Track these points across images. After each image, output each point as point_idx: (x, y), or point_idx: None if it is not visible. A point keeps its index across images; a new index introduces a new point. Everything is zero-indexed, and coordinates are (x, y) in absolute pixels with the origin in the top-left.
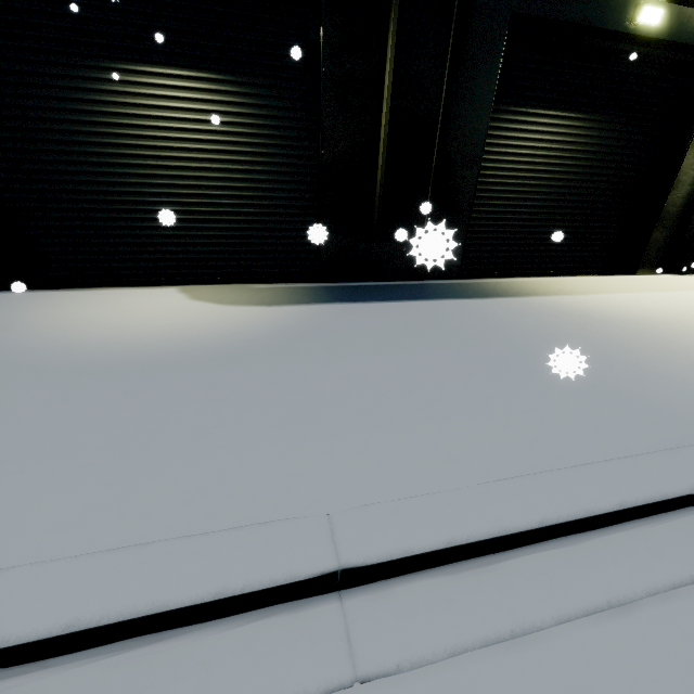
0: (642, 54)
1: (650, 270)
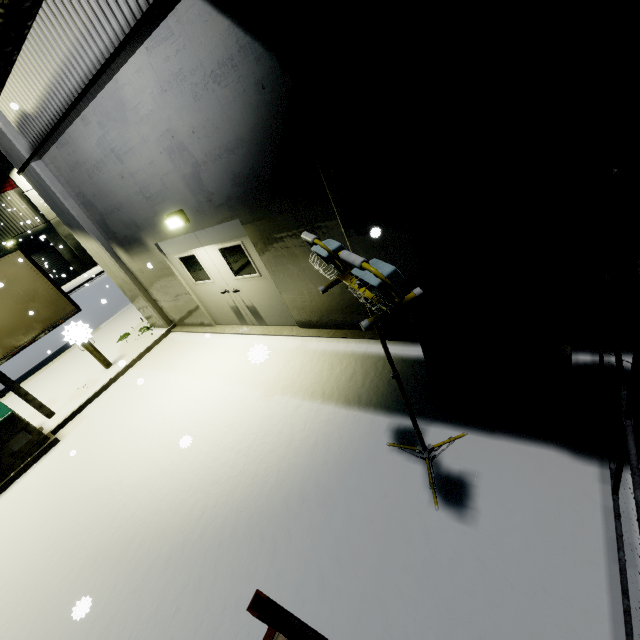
0: (22, 244)
1: (84, 272)
